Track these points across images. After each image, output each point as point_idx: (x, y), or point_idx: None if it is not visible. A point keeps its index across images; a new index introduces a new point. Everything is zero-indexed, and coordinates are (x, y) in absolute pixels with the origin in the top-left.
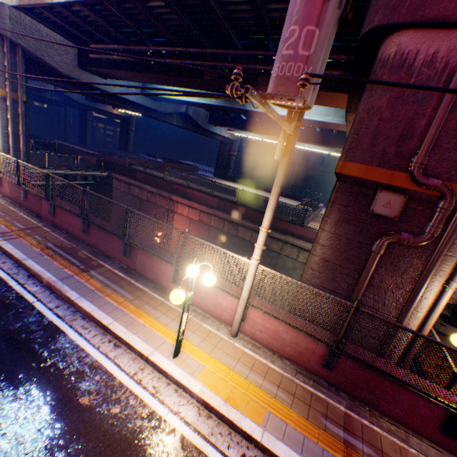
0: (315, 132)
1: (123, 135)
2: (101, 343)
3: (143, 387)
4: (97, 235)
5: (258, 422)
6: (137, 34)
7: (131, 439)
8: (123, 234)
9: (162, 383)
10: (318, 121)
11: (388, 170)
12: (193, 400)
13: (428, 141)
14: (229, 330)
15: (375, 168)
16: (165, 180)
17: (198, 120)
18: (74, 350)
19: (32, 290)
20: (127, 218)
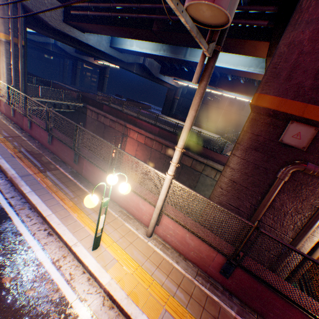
0: (239, 83)
1: (100, 80)
2: (37, 231)
3: (61, 273)
4: (57, 145)
5: None
6: None
7: None
8: (73, 146)
9: (78, 271)
10: (242, 71)
11: (302, 103)
12: (100, 290)
13: None
14: (146, 230)
15: (290, 100)
16: (122, 112)
17: (151, 70)
18: (13, 234)
19: None
20: (76, 133)
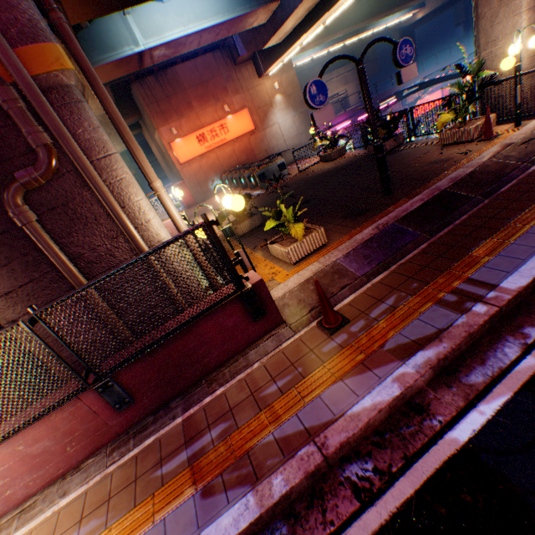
0: None
1: None
2: None
3: None
4: None
5: None
6: None
7: None
8: None
9: None
10: None
11: None
12: None
13: None
14: None
15: None
16: None
17: None
18: None
19: None
20: None
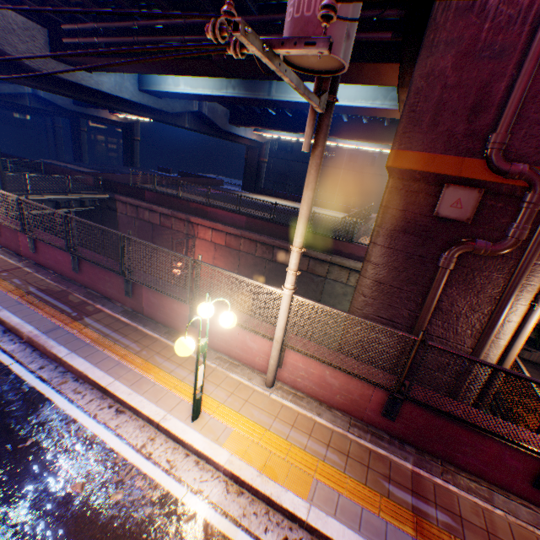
0: (361, 124)
1: (127, 147)
2: (98, 410)
3: (154, 462)
4: (91, 272)
5: (302, 495)
6: (119, 4)
7: (137, 534)
8: (121, 269)
9: (178, 454)
10: (363, 108)
11: (457, 157)
12: (219, 474)
13: (511, 111)
14: (264, 379)
15: (440, 155)
16: (180, 198)
17: (215, 120)
18: (63, 422)
19: (8, 350)
20: (124, 248)
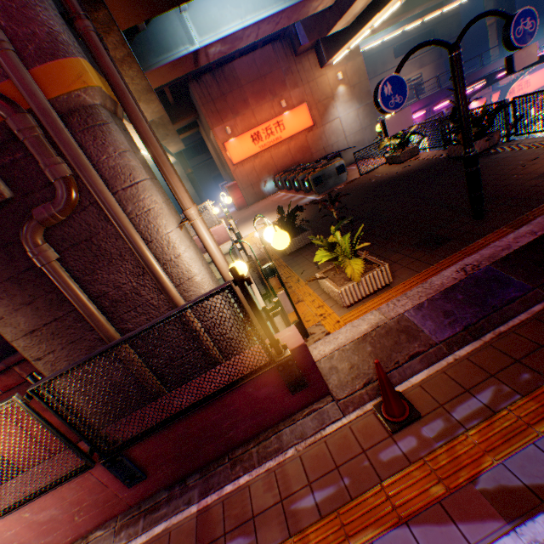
0: None
1: None
2: None
3: None
4: None
5: None
6: None
7: None
8: None
9: None
10: None
11: None
12: None
13: None
14: None
15: None
16: None
17: None
18: None
19: None
20: None
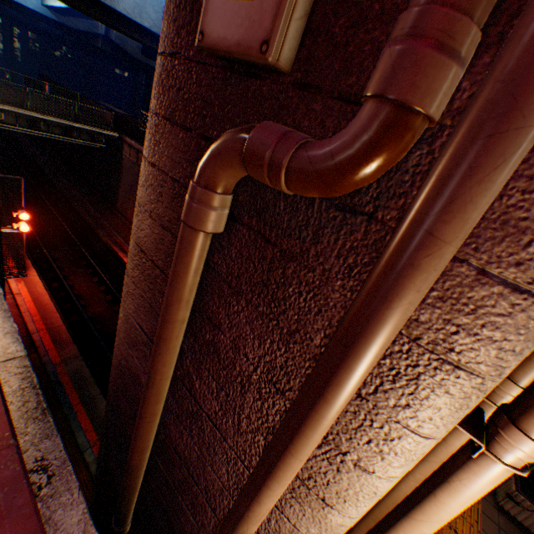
0: None
1: None
2: None
3: None
4: None
5: None
6: None
7: None
8: None
9: None
10: None
11: None
12: None
13: None
14: None
15: None
16: None
17: None
18: None
19: None
20: None
